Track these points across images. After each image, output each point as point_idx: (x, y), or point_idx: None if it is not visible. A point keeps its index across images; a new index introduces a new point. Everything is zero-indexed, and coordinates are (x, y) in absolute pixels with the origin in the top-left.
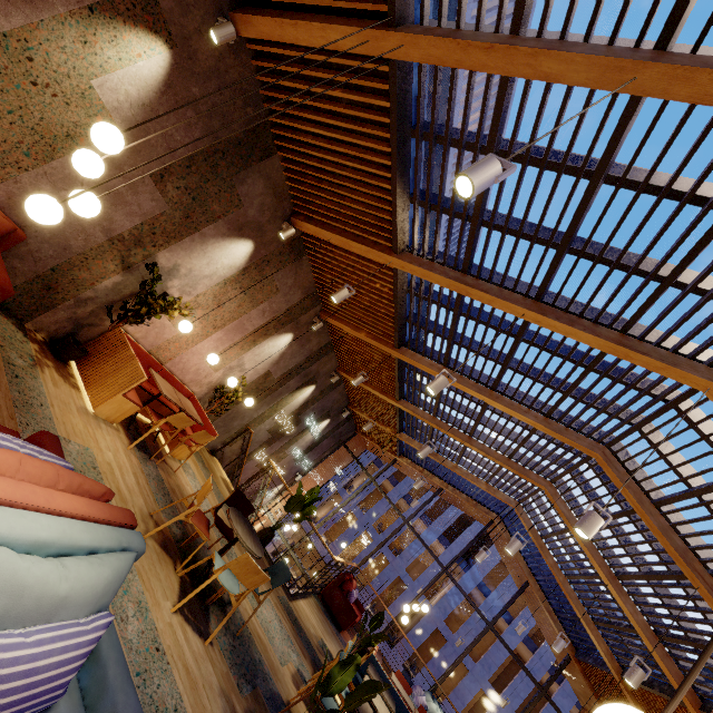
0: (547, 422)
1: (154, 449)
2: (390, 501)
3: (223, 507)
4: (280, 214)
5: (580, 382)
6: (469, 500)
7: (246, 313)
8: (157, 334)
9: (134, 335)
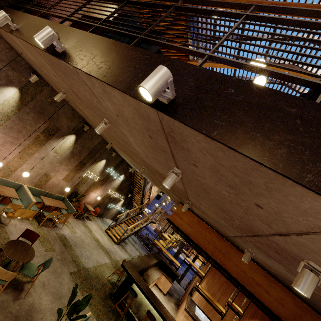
0: None
1: None
2: None
3: None
4: None
5: None
6: None
7: None
8: None
9: None
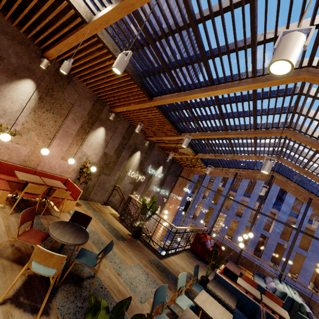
0: (256, 80)
1: (42, 211)
2: (213, 191)
3: (105, 226)
4: (34, 55)
5: (255, 18)
6: (254, 171)
7: (63, 124)
8: (17, 154)
9: (3, 159)
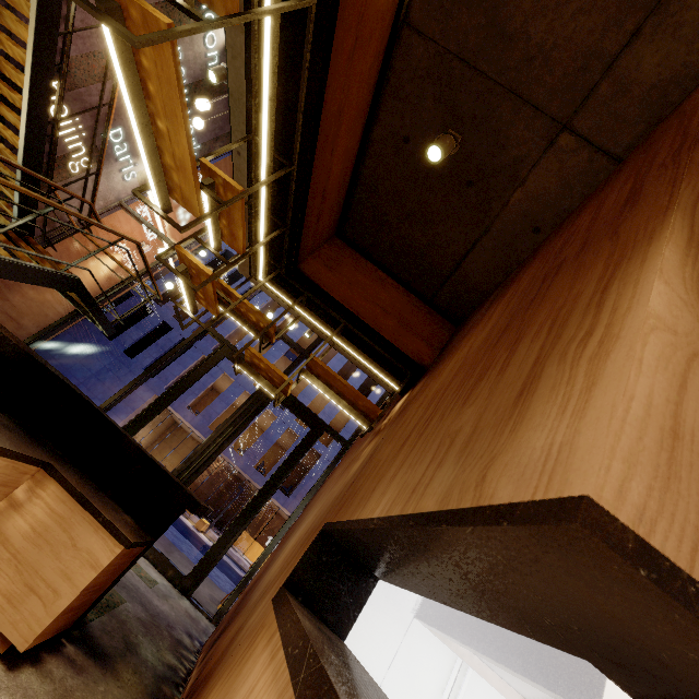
0: None
1: None
2: None
3: None
4: None
5: None
6: None
7: None
8: None
9: None
